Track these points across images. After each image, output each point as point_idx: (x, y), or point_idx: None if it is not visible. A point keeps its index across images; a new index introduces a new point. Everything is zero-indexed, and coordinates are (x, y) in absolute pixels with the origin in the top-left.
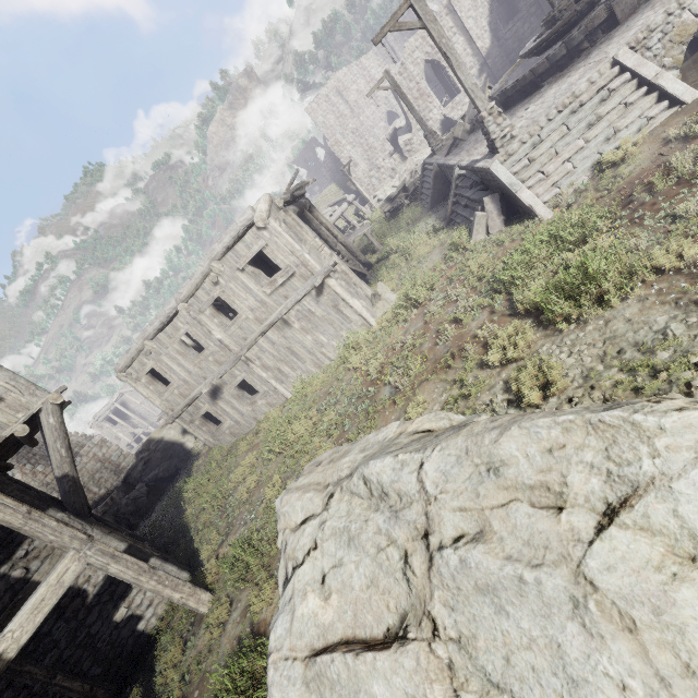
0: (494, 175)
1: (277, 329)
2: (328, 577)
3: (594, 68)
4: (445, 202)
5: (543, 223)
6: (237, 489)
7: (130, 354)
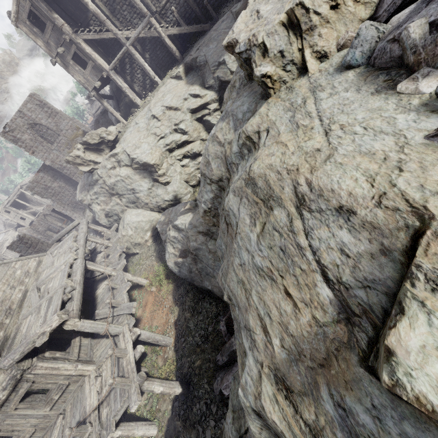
0: None
1: None
2: None
3: None
4: None
5: None
6: None
7: None
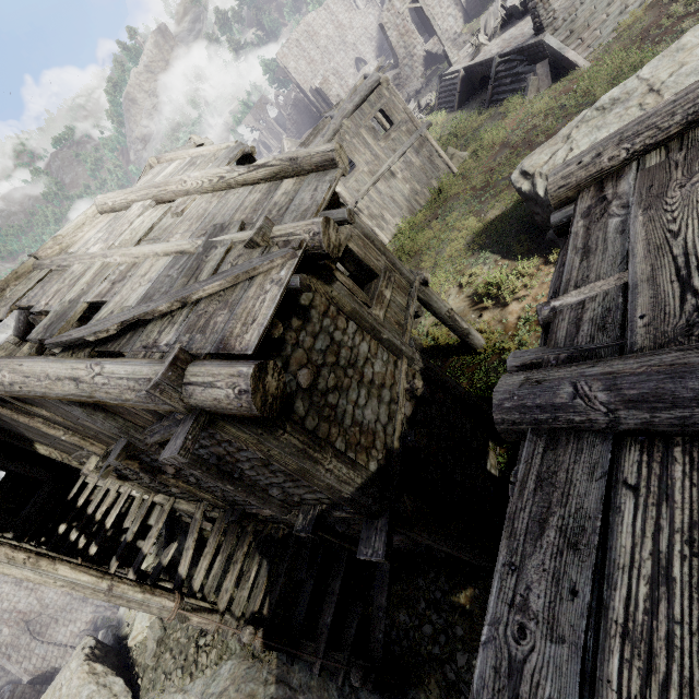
0: (546, 44)
1: (385, 180)
2: None
3: None
4: (471, 100)
5: (585, 71)
6: None
7: None
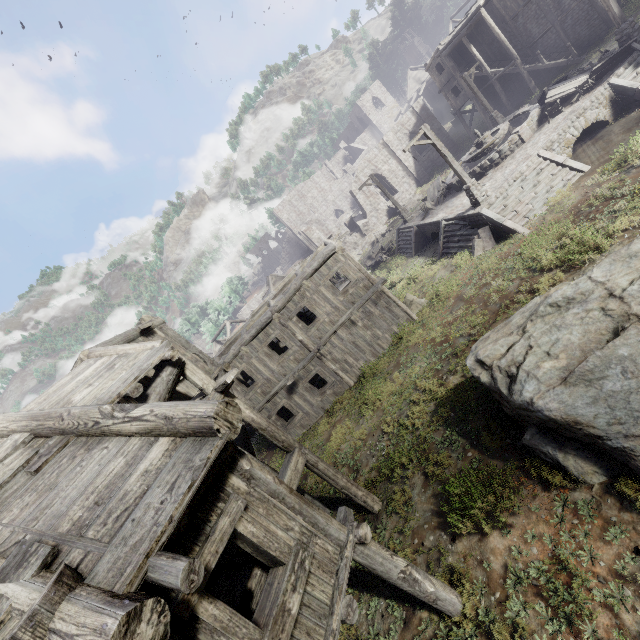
0: (484, 215)
1: (346, 328)
2: (551, 351)
3: (525, 160)
4: (426, 248)
5: (525, 236)
6: (340, 449)
7: (227, 360)
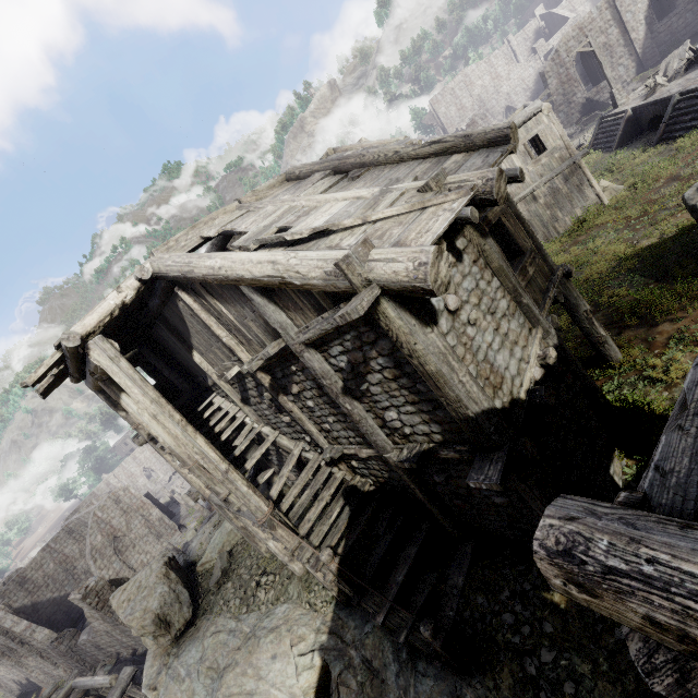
0: None
1: (524, 204)
2: None
3: None
4: (635, 140)
5: None
6: None
7: None
